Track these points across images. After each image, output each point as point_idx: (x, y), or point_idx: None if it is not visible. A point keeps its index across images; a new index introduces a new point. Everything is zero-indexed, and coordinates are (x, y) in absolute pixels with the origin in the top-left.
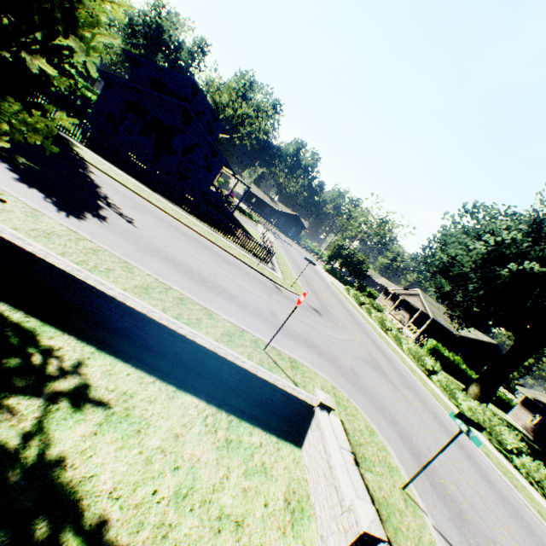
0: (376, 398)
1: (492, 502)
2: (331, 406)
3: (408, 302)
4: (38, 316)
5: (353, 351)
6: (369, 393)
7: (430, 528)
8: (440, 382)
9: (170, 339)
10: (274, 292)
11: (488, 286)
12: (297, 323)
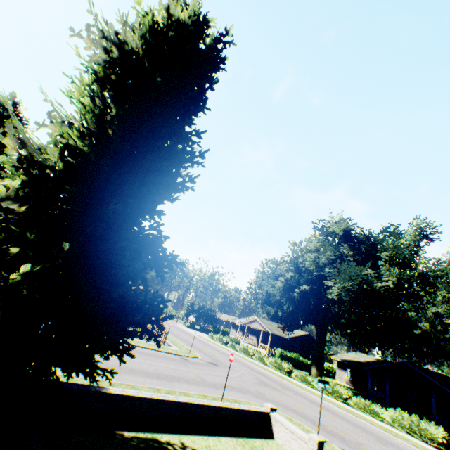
0: (279, 402)
1: (351, 427)
2: (275, 407)
3: (251, 327)
4: (146, 430)
5: (249, 380)
6: (275, 401)
7: (336, 446)
8: (297, 376)
9: (200, 410)
10: (186, 362)
11: (292, 303)
12: (215, 377)
